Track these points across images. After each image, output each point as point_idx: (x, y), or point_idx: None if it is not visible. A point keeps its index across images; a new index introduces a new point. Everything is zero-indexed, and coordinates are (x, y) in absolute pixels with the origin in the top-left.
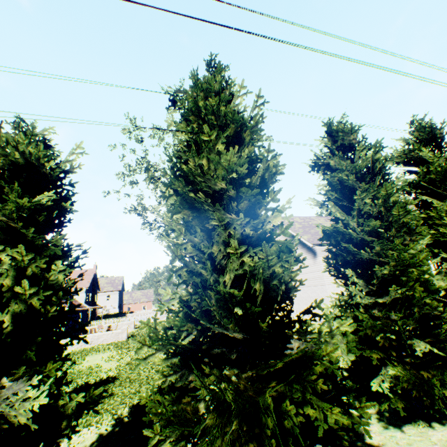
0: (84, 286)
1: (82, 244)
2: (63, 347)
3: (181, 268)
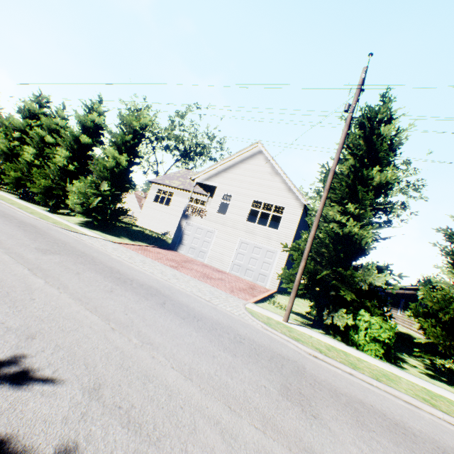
0: None
1: None
2: None
3: None
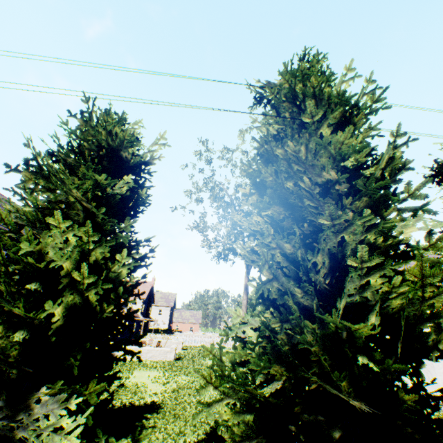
0: (142, 296)
1: (151, 238)
2: (113, 360)
3: (270, 279)
